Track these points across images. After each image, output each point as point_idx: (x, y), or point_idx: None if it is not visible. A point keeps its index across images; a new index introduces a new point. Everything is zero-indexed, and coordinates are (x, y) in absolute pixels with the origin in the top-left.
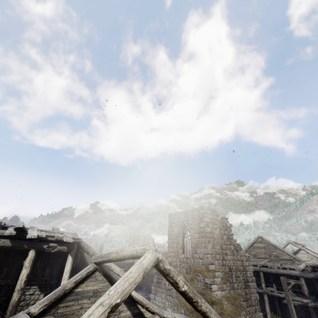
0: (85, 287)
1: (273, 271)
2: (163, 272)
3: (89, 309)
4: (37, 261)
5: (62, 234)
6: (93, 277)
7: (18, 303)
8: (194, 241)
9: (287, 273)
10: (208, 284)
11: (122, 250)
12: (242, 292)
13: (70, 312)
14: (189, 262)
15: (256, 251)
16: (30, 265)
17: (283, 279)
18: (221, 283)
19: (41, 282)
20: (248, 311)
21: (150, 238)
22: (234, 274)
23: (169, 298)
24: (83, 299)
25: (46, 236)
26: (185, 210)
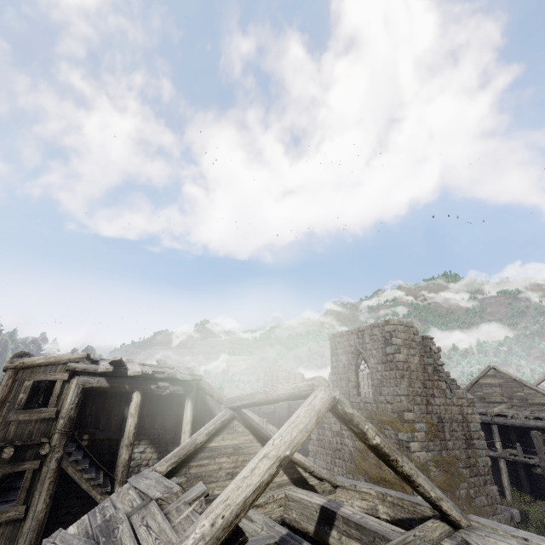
0: (222, 442)
1: (517, 422)
2: (343, 418)
3: (250, 462)
4: (142, 407)
5: (174, 370)
6: (230, 427)
7: (130, 462)
8: (376, 376)
9: (543, 425)
10: (404, 441)
11: (275, 389)
12: (461, 454)
13: (206, 473)
14: (369, 409)
15: (485, 391)
16: (136, 413)
17: (536, 435)
18: (425, 440)
19: (153, 437)
20: (473, 483)
21: (298, 374)
22: (448, 426)
23: (338, 463)
24: (220, 457)
25: (153, 372)
26: (357, 327)
